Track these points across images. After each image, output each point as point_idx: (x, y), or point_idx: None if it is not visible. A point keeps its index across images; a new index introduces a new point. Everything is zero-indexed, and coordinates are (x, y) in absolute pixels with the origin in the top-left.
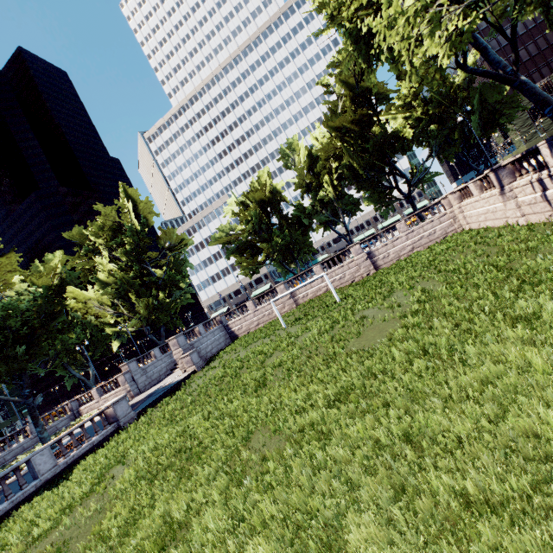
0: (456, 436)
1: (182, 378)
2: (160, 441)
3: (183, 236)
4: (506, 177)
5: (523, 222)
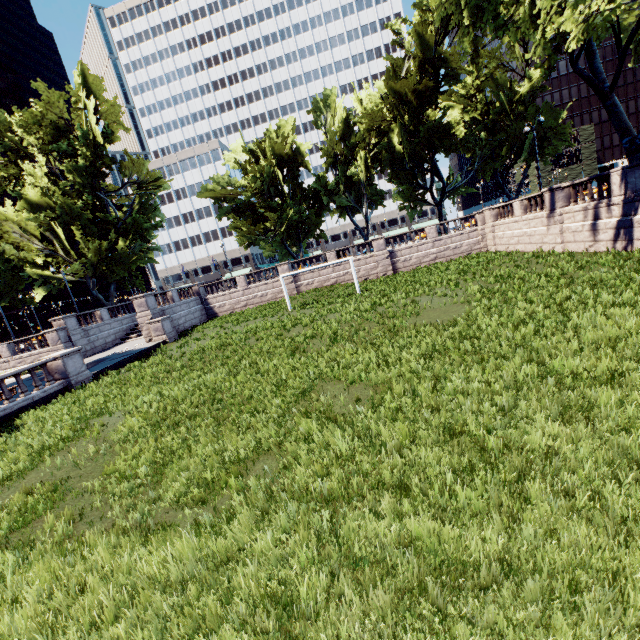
0: (600, 374)
1: (150, 346)
2: (167, 394)
3: (158, 173)
4: (561, 200)
5: (560, 249)
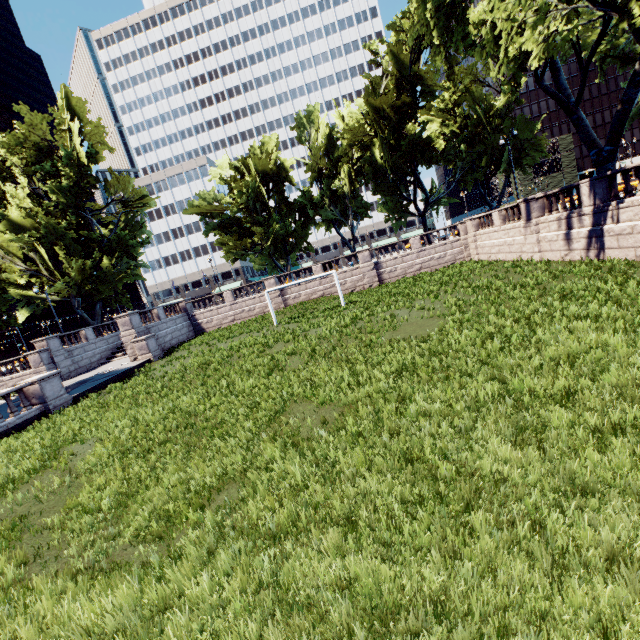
0: (557, 392)
1: (134, 365)
2: (141, 418)
3: (144, 191)
4: (536, 210)
5: (537, 258)
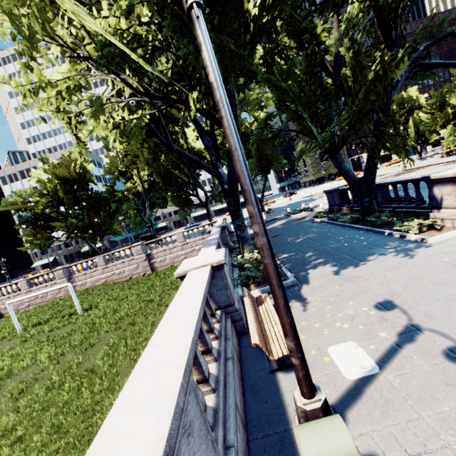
0: None
1: None
2: None
3: None
4: None
5: None
